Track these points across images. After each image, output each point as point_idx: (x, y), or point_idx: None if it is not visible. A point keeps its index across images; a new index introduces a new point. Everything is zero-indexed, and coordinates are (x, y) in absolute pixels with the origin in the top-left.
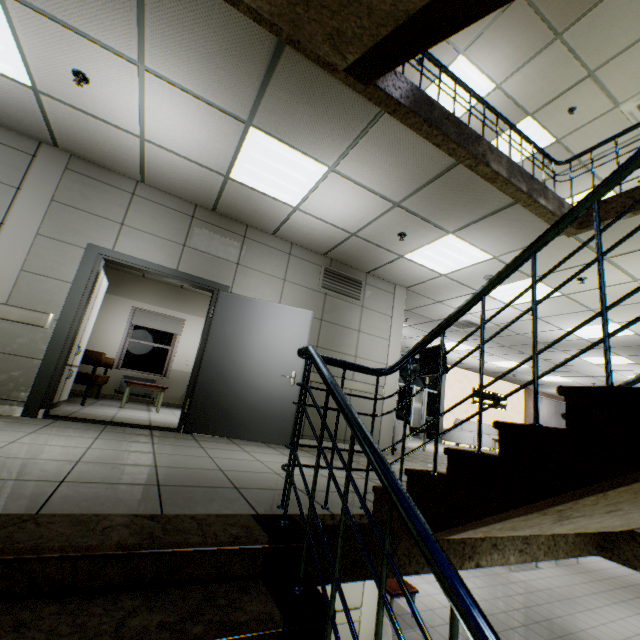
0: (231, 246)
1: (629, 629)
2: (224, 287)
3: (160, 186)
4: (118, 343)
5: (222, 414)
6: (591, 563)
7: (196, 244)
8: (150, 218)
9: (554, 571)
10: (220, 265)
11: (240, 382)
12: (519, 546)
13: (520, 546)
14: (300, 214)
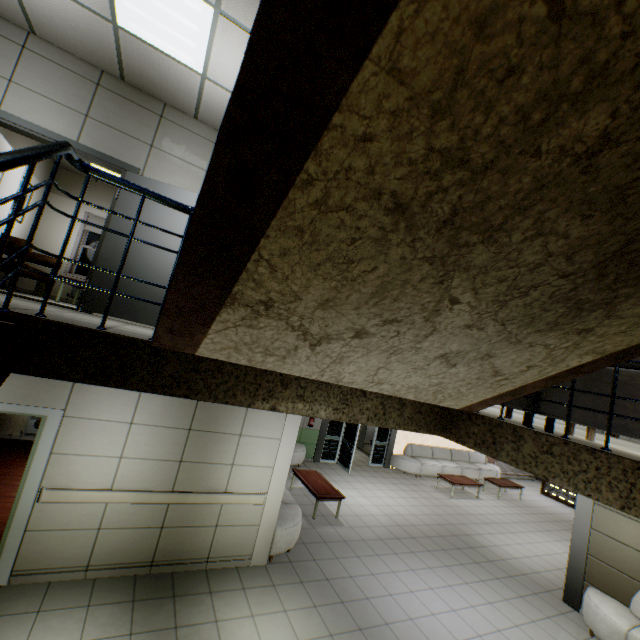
0: (144, 125)
1: (542, 550)
2: (134, 169)
3: (54, 40)
4: (71, 248)
5: (122, 297)
6: (533, 501)
7: (101, 117)
8: (45, 79)
9: (493, 503)
10: (130, 144)
11: (143, 268)
12: (335, 405)
13: (337, 405)
14: (211, 86)
